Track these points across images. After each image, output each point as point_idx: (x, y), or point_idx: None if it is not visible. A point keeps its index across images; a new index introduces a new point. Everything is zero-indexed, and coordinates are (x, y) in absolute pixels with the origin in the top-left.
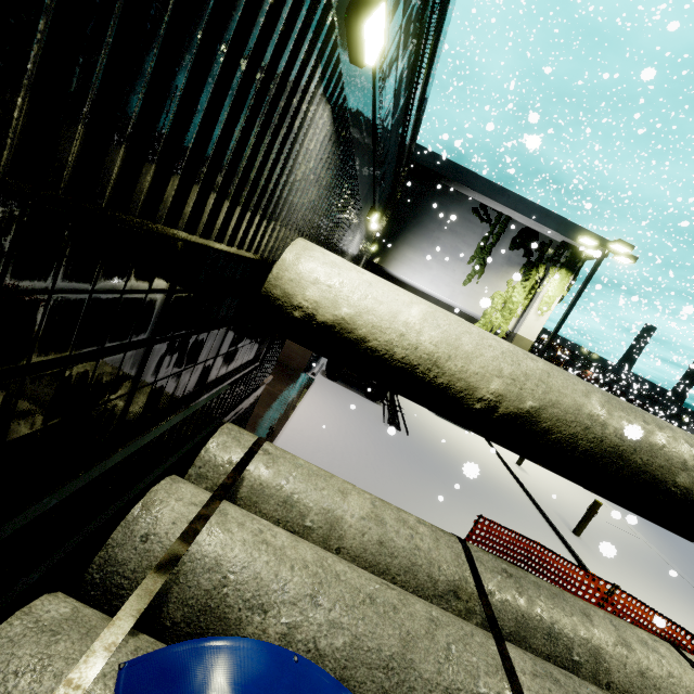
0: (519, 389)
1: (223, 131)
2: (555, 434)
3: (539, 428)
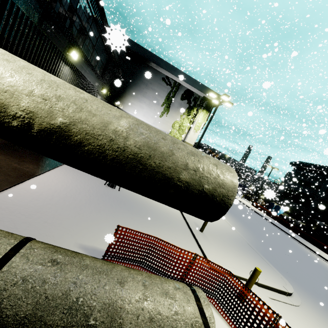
0: (50, 107)
1: None
2: (87, 146)
3: (73, 142)
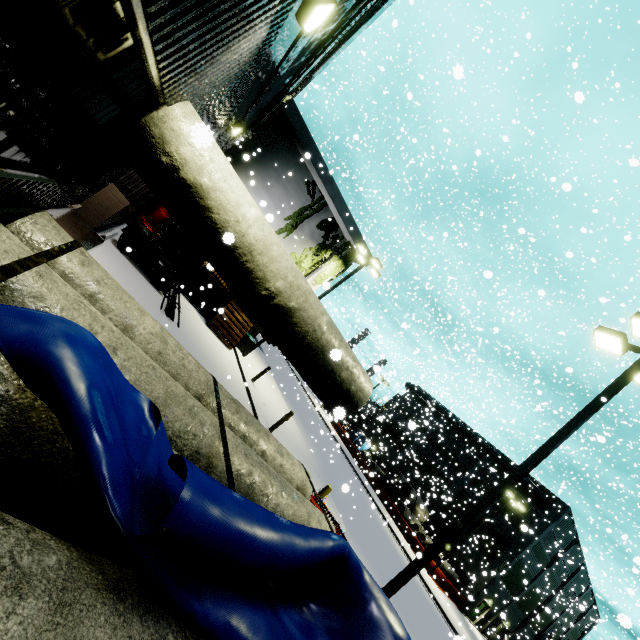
0: (292, 293)
1: (217, 3)
2: (298, 328)
3: (291, 321)
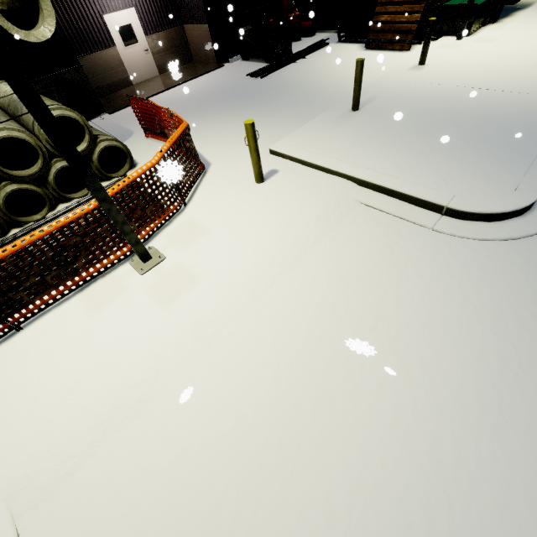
0: None
1: None
2: None
3: None
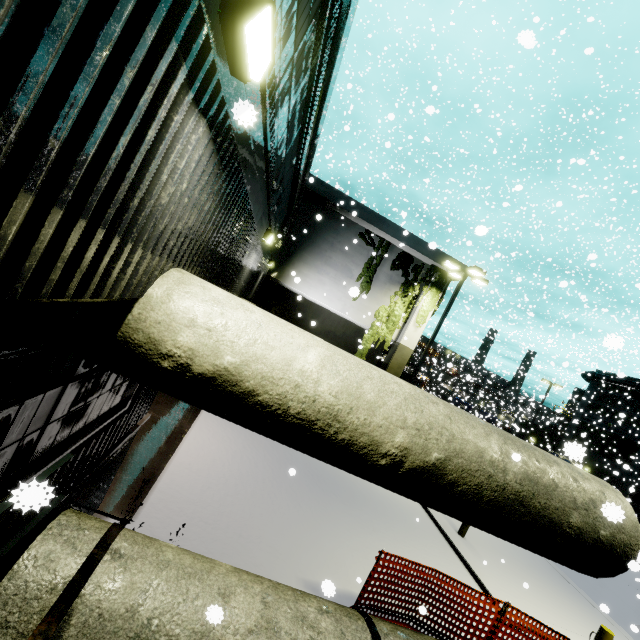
0: (425, 440)
1: None
2: (461, 486)
3: (445, 481)
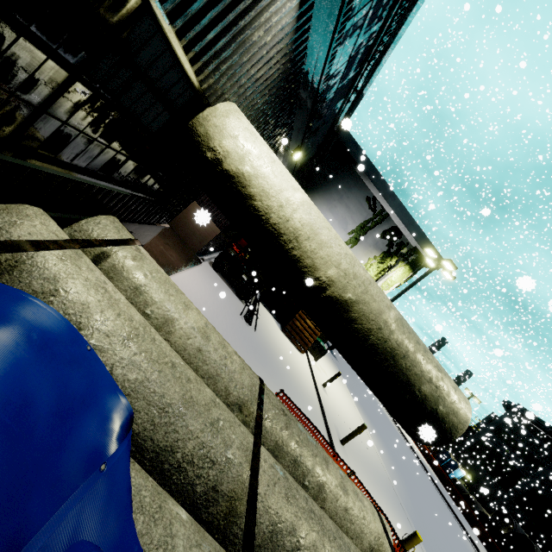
0: (347, 282)
1: None
2: (358, 324)
3: (348, 316)
